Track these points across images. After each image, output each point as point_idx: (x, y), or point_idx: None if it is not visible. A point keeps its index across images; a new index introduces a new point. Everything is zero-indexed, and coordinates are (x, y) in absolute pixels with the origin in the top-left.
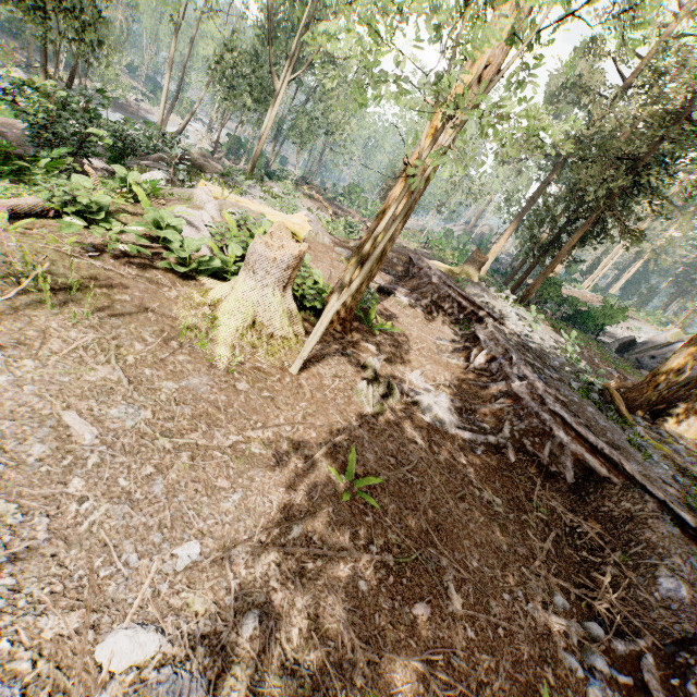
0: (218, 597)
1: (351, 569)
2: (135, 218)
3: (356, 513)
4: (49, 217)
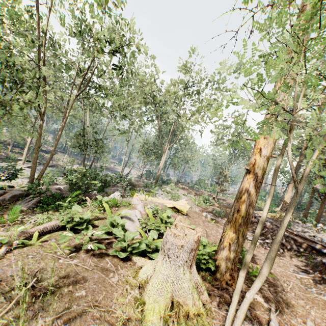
0: None
1: None
2: (102, 220)
3: None
4: (60, 229)
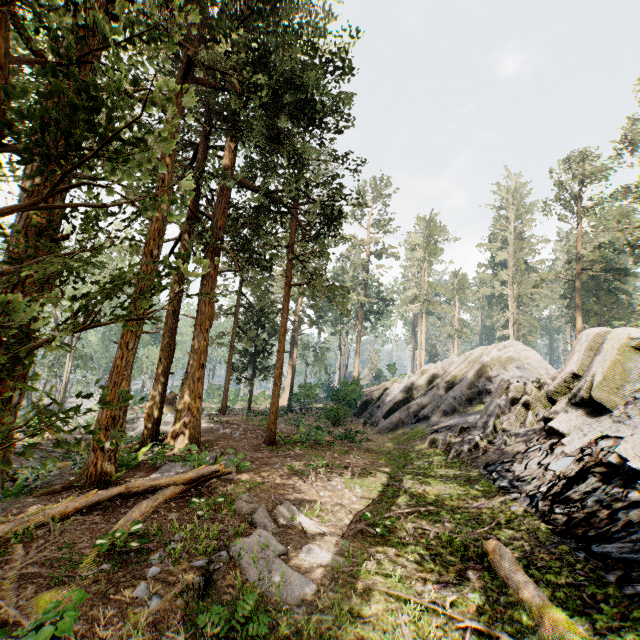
0: None
1: None
2: None
3: None
4: None
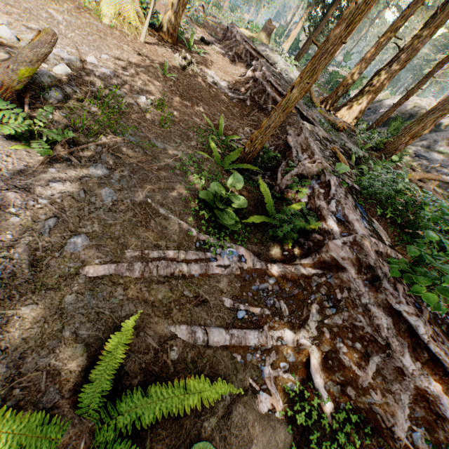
0: (115, 66)
1: (162, 86)
2: None
3: (167, 80)
4: None
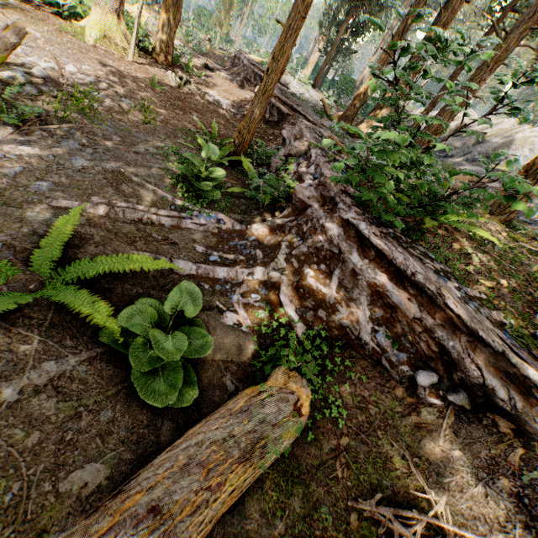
0: (97, 75)
1: (150, 95)
2: None
3: (156, 92)
4: None
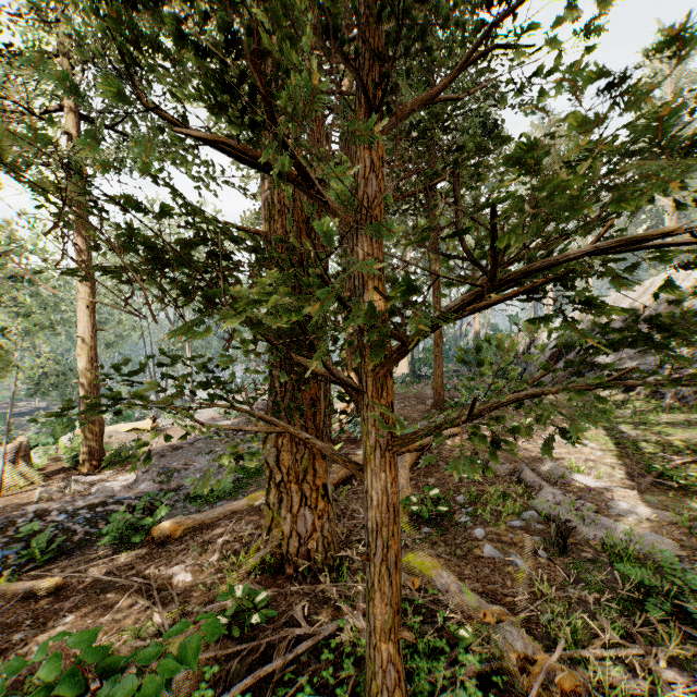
0: None
1: None
2: None
3: None
4: None
